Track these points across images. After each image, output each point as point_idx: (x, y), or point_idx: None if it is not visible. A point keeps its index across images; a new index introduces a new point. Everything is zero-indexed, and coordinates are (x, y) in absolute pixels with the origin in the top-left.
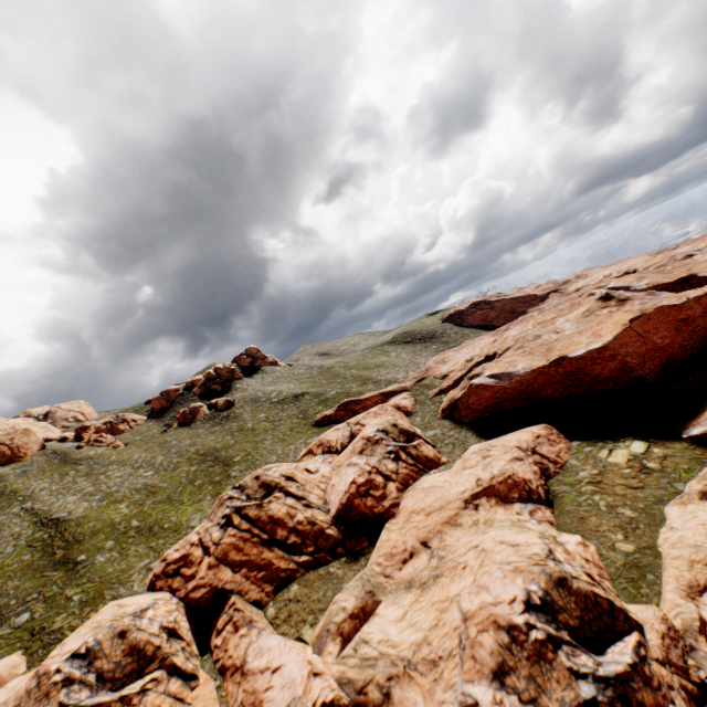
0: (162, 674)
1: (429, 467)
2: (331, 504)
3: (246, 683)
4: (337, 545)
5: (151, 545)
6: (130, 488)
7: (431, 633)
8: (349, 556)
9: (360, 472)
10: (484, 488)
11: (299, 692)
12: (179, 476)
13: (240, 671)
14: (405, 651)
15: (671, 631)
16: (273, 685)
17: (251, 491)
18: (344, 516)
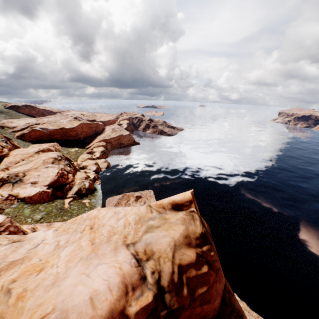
0: None
1: (18, 148)
2: None
3: None
4: None
5: None
6: None
7: (34, 166)
8: None
9: None
10: (41, 150)
11: None
12: None
13: None
14: (27, 169)
15: (78, 164)
16: None
17: None
18: None
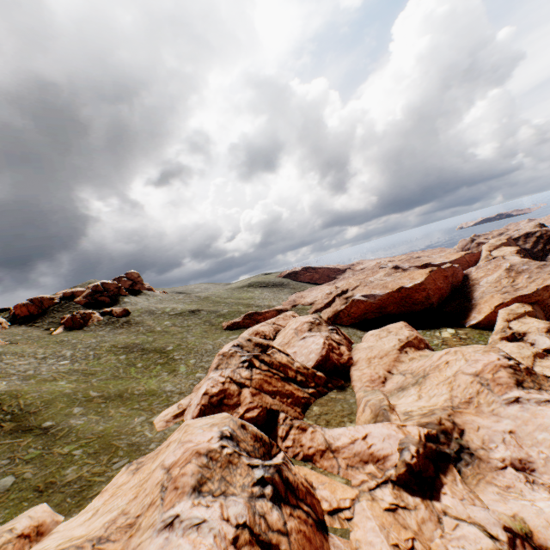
0: (284, 455)
1: (351, 342)
2: (302, 362)
3: (342, 454)
4: (327, 382)
5: (135, 406)
6: (55, 372)
7: (452, 393)
8: (337, 388)
9: (323, 338)
10: (406, 343)
11: (401, 436)
12: (110, 362)
13: (328, 451)
14: (445, 404)
15: None
16: (373, 443)
17: (249, 348)
18: (322, 365)
